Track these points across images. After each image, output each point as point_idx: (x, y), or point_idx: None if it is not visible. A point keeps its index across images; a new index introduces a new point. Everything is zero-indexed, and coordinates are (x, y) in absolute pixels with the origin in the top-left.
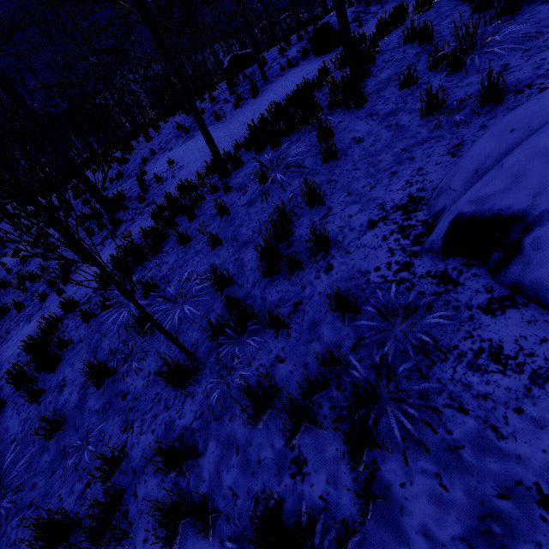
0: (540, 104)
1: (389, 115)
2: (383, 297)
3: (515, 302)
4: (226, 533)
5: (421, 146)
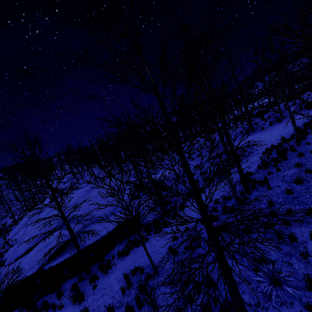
0: None
1: None
2: None
3: None
4: None
5: None
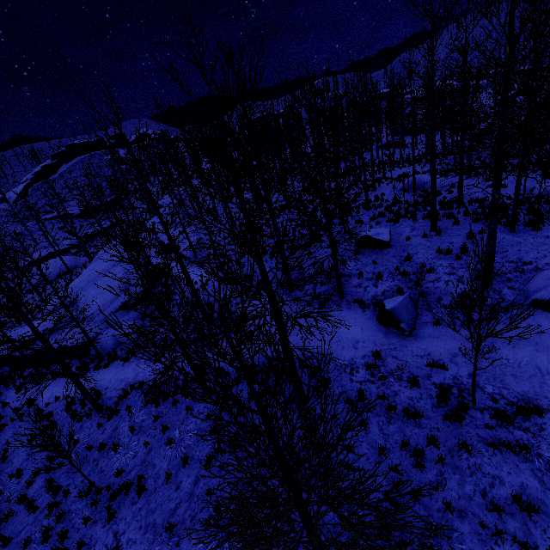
0: None
1: (190, 495)
2: None
3: None
4: (44, 548)
5: (152, 534)
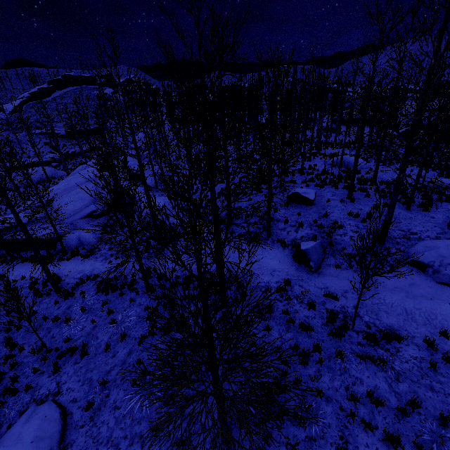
0: (35, 418)
1: (123, 362)
2: (29, 397)
3: (8, 430)
4: None
5: (88, 386)
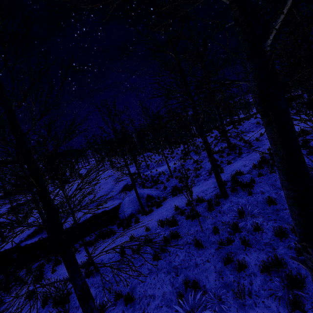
0: None
1: None
2: None
3: None
4: None
5: None
